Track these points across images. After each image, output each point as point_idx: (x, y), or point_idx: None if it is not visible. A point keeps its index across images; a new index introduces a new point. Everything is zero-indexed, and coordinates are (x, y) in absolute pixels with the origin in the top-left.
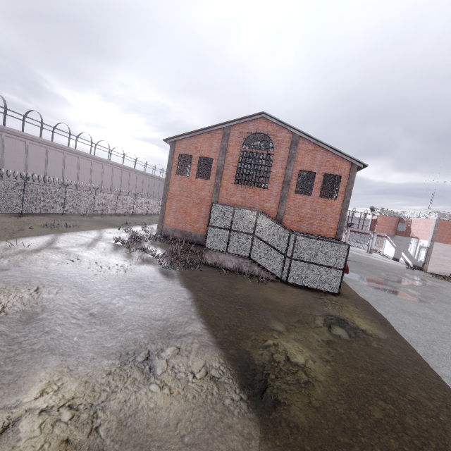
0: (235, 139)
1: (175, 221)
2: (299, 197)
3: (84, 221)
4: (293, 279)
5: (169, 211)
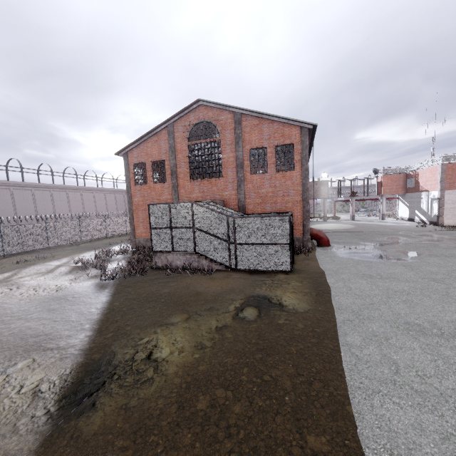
0: (181, 135)
1: (146, 231)
2: (256, 177)
3: (67, 250)
4: (242, 265)
5: (137, 222)
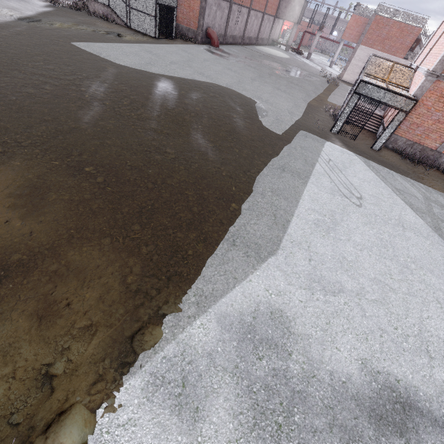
0: None
1: None
2: None
3: None
4: (133, 25)
5: None
